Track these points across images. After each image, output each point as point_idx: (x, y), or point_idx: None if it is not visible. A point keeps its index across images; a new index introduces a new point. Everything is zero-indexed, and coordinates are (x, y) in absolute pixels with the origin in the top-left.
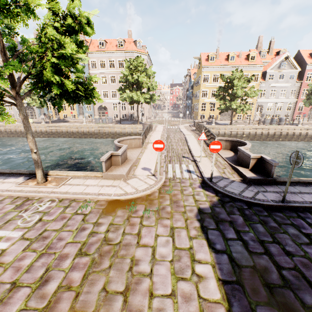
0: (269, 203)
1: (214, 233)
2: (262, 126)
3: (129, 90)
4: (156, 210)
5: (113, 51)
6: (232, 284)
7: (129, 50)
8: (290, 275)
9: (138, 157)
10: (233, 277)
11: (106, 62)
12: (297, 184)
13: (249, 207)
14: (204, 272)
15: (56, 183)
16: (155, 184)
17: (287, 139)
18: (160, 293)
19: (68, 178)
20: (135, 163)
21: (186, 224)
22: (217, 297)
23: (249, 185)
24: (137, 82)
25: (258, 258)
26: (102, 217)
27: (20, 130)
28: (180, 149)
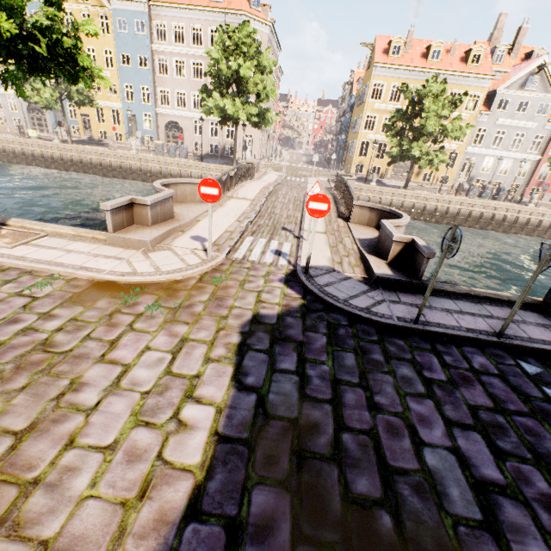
0: (390, 321)
1: (258, 358)
2: (461, 198)
3: (221, 94)
4: (173, 308)
5: (202, 7)
6: (235, 444)
7: (234, 10)
8: (354, 442)
9: (196, 218)
10: (244, 432)
11: (186, 30)
12: (463, 298)
13: (350, 324)
14: (196, 418)
15: (11, 240)
16: (199, 264)
17: (502, 228)
18: (88, 443)
19: (40, 234)
20: (186, 226)
21: (215, 336)
22: (192, 462)
23: (373, 288)
24: (237, 79)
25: (312, 408)
26: (63, 306)
27: (12, 150)
28: (286, 216)
